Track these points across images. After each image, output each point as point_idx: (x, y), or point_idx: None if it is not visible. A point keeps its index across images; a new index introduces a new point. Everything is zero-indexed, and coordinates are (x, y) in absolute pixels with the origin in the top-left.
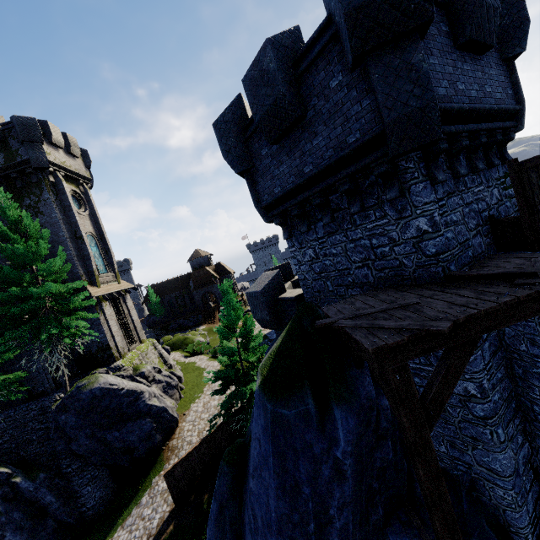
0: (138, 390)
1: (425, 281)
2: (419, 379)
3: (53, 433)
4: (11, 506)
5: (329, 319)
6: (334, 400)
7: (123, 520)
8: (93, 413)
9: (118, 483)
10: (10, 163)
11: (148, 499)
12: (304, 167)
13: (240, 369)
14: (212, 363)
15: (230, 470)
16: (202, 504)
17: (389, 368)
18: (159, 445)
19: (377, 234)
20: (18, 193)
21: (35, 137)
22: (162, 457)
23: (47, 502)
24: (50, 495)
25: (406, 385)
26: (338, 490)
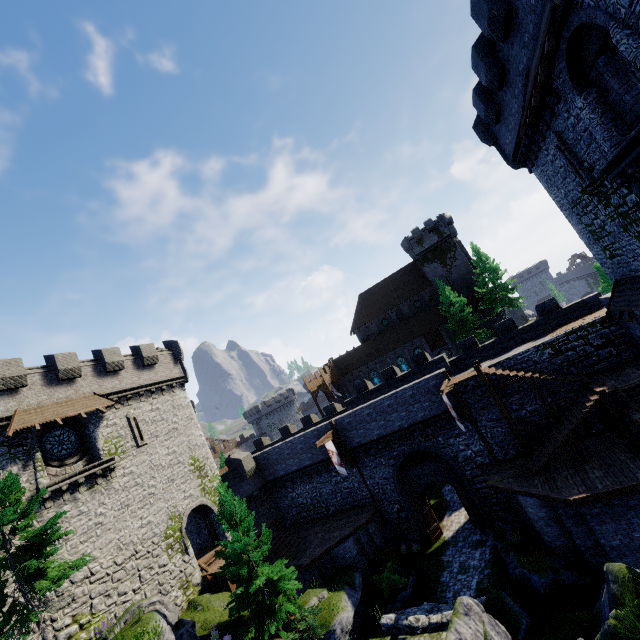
0: None
1: None
2: None
3: None
4: None
5: None
6: None
7: None
8: None
9: None
10: (441, 238)
11: None
12: None
13: None
14: None
15: None
16: None
17: None
18: None
19: None
20: (444, 253)
21: (451, 222)
22: None
23: None
24: None
25: None
26: None
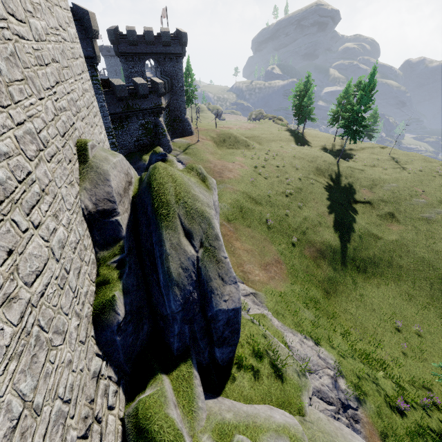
0: None
1: None
2: None
3: None
4: None
5: None
6: None
7: None
8: None
9: None
10: None
11: None
12: None
13: None
14: None
15: None
16: None
17: None
18: None
19: None
20: None
21: None
22: None
23: None
24: None
25: None
26: None
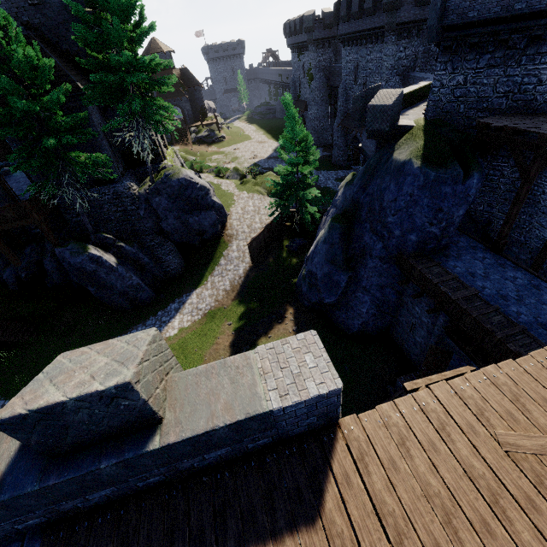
0: (207, 187)
1: (542, 112)
2: (493, 171)
3: (144, 213)
4: (123, 261)
5: (499, 124)
6: (475, 170)
7: (210, 273)
8: (179, 200)
9: (184, 258)
10: None
11: (226, 262)
12: (516, 3)
13: (297, 178)
14: (223, 180)
15: (341, 226)
16: (270, 263)
17: (546, 144)
18: (219, 232)
19: (532, 75)
20: None
21: None
22: (224, 240)
23: (146, 262)
24: (146, 258)
25: (545, 153)
26: (462, 209)
